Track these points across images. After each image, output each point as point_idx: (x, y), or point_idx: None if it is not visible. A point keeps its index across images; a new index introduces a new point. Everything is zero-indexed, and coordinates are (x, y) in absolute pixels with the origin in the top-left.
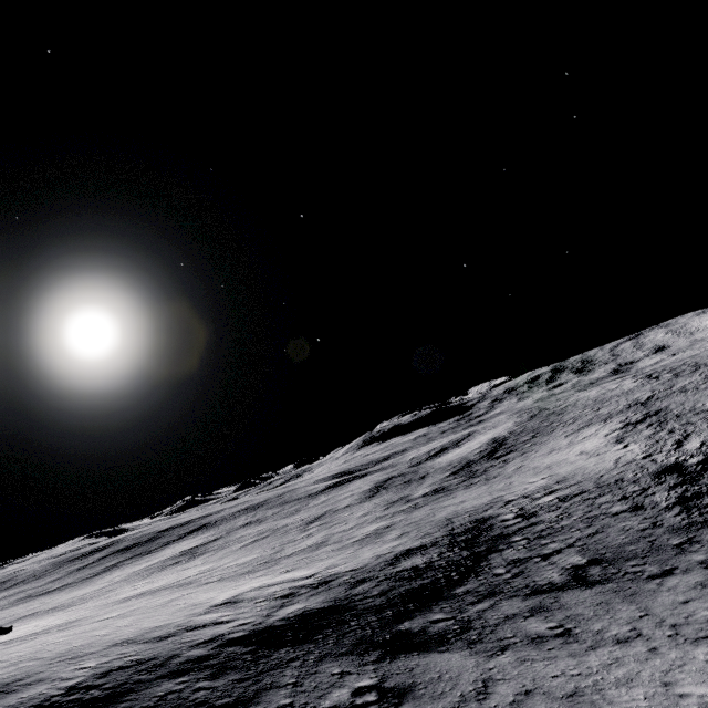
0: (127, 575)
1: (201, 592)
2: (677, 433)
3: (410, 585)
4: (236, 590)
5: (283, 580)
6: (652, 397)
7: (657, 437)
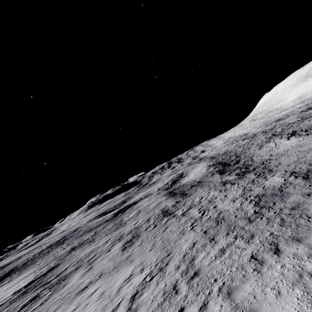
0: None
1: None
2: None
3: None
4: None
5: None
6: (274, 134)
7: None
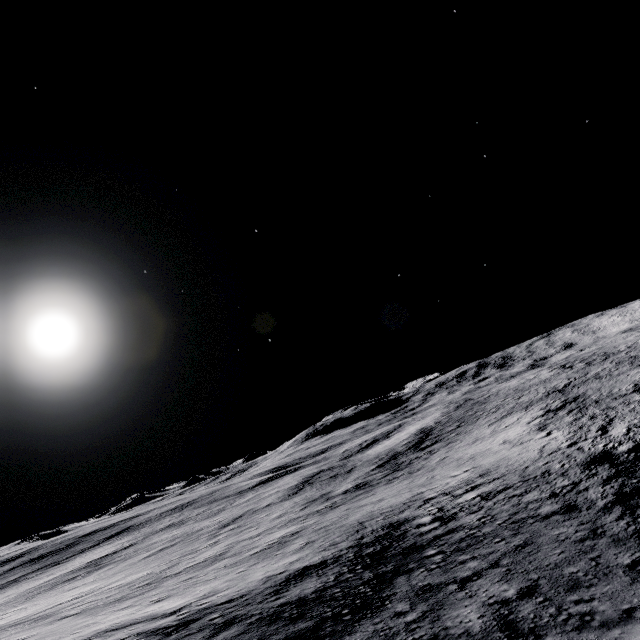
0: (16, 595)
1: (38, 636)
2: (599, 418)
3: (285, 632)
4: (75, 635)
5: (142, 617)
6: (568, 384)
7: (580, 423)
